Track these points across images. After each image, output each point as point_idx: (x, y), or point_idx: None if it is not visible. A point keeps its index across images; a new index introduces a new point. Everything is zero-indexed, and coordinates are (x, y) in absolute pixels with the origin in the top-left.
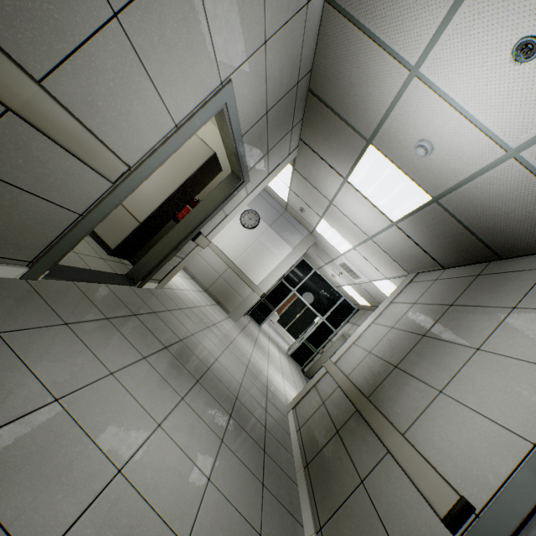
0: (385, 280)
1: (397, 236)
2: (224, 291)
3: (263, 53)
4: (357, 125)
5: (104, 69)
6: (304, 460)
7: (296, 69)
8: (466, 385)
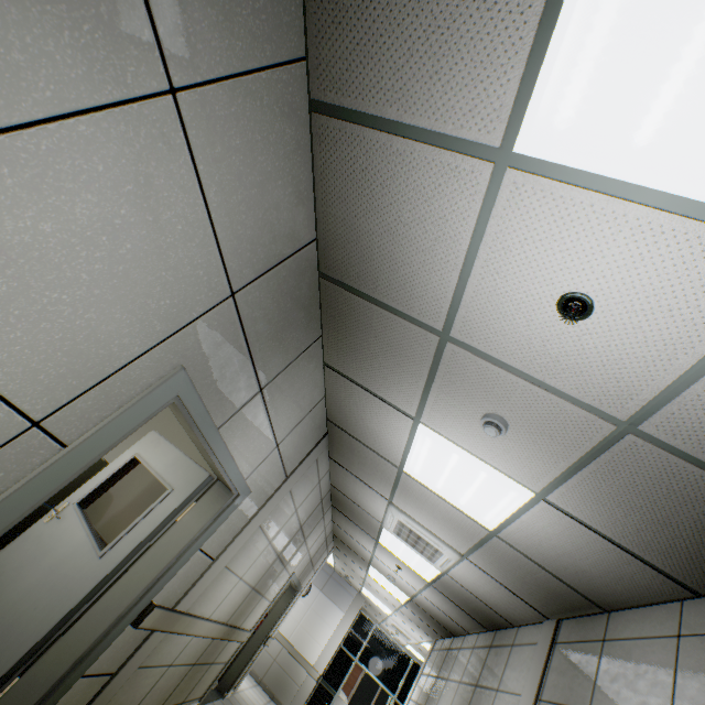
0: (427, 643)
1: (410, 611)
2: (279, 678)
3: (308, 552)
4: (361, 556)
5: (256, 608)
6: None
7: (324, 537)
8: None
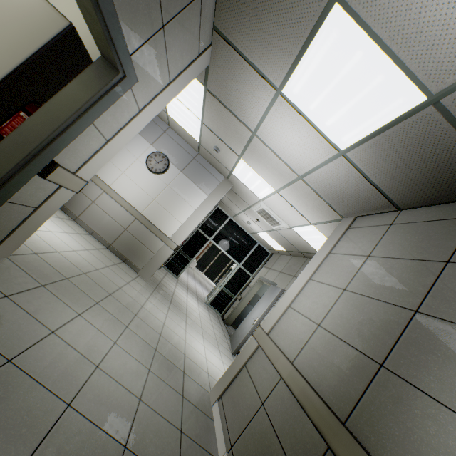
0: (309, 226)
1: (341, 171)
2: (131, 246)
3: None
4: None
5: None
6: None
7: None
8: None
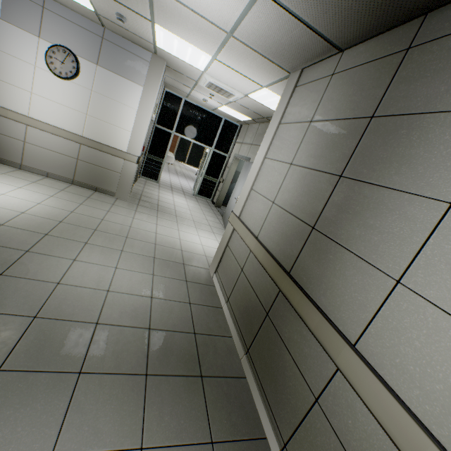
0: (262, 90)
1: (269, 16)
2: (94, 174)
3: None
4: None
5: None
6: (243, 343)
7: None
8: (447, 278)
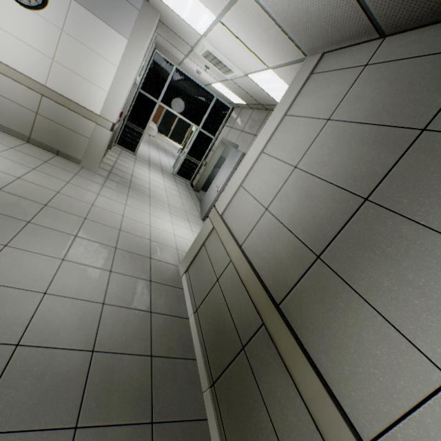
0: (267, 72)
1: None
2: (56, 134)
3: None
4: None
5: None
6: (209, 372)
7: None
8: None
